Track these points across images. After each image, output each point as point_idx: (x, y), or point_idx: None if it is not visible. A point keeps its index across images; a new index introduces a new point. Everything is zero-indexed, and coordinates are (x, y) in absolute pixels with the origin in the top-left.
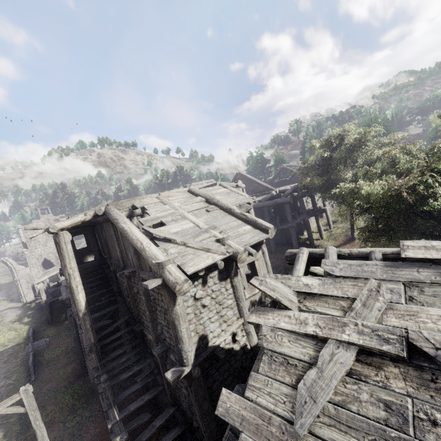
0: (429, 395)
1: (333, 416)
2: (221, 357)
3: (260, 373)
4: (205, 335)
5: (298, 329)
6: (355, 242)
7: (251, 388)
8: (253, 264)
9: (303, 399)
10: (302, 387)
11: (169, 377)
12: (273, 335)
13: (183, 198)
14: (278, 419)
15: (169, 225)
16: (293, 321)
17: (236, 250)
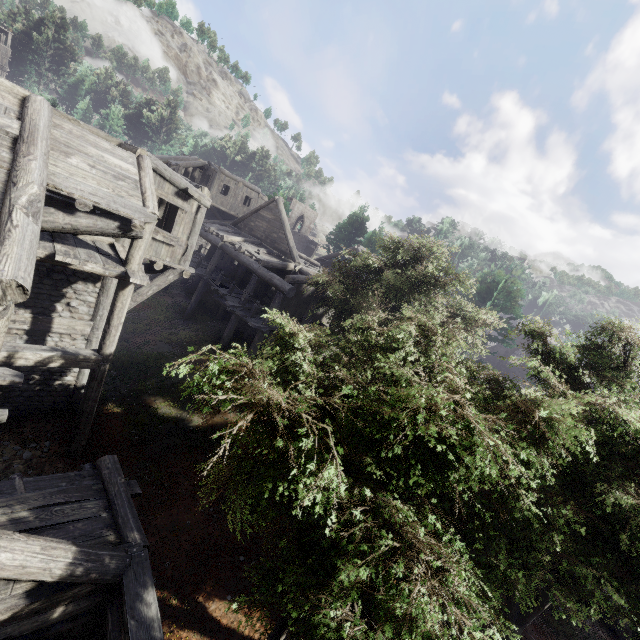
0: None
1: None
2: None
3: None
4: None
5: None
6: None
7: None
8: None
9: None
10: None
11: None
12: None
13: None
14: None
15: None
16: None
17: None
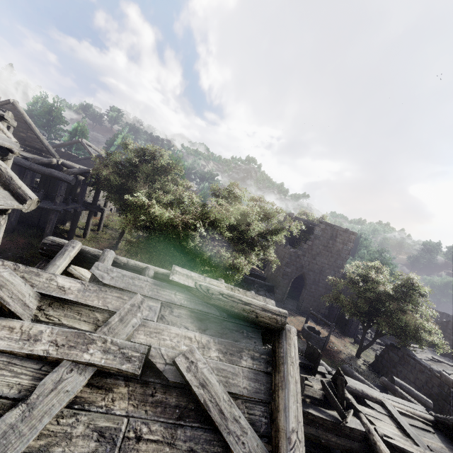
0: (145, 410)
1: None
2: None
3: None
4: None
5: (18, 348)
6: (115, 252)
7: None
8: None
9: None
10: None
11: None
12: None
13: None
14: None
15: None
16: (17, 336)
17: None
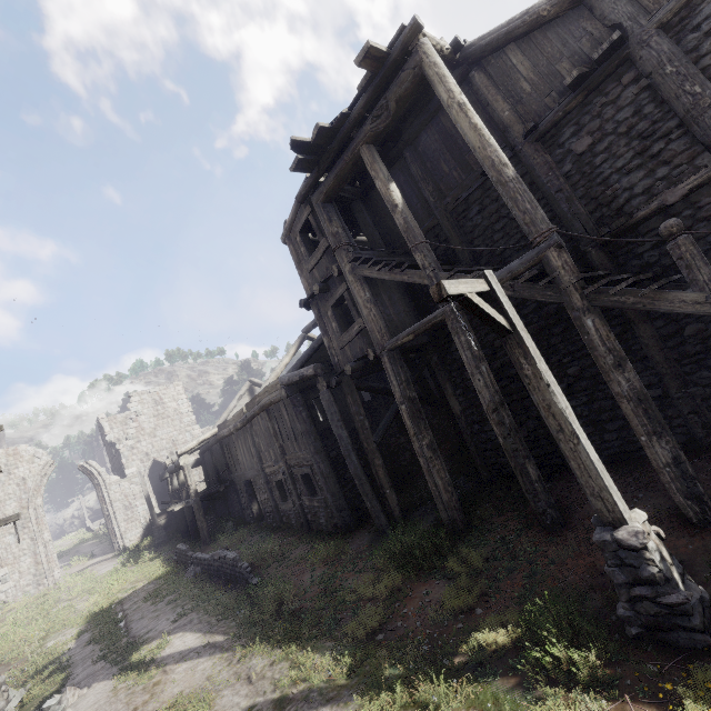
0: None
1: None
2: None
3: None
4: None
5: None
6: None
7: None
8: None
9: None
10: None
11: None
12: None
13: None
14: None
15: None
16: None
17: None
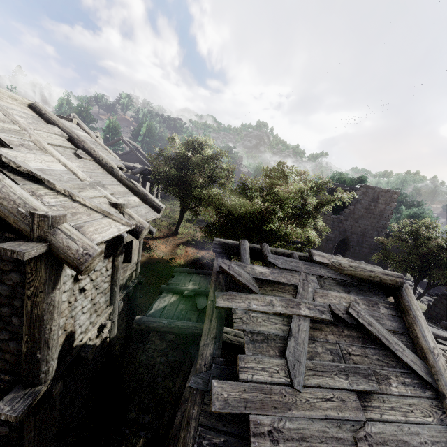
0: (344, 339)
1: (313, 368)
2: (90, 359)
3: (248, 353)
4: (73, 331)
5: (269, 310)
6: (178, 237)
7: (245, 370)
8: (130, 243)
9: (293, 363)
10: (289, 354)
11: (9, 412)
12: (249, 317)
13: (26, 115)
14: (277, 387)
15: (20, 151)
16: (263, 303)
17: (141, 224)
